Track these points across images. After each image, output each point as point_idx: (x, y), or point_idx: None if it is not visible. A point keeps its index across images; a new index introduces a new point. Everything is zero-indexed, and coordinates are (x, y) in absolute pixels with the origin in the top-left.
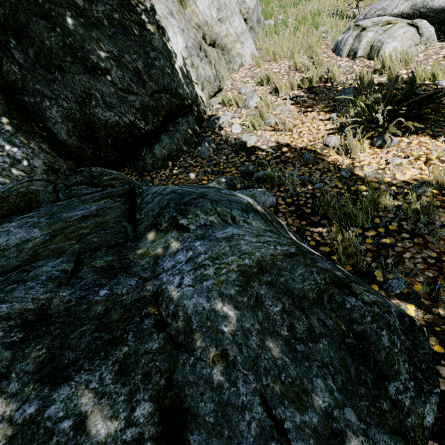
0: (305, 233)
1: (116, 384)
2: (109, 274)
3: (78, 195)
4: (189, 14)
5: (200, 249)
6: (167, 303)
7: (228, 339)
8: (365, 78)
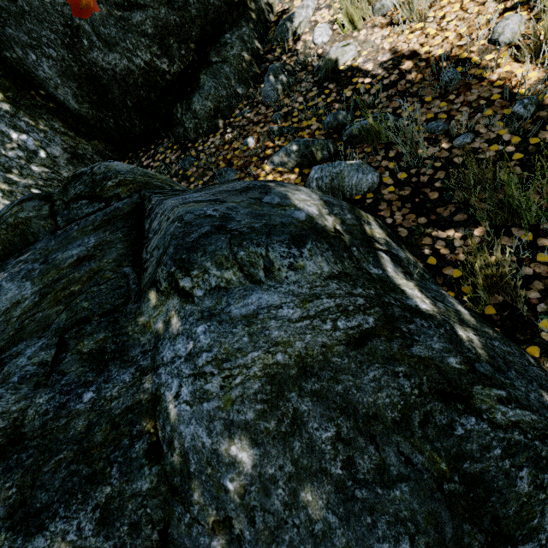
0: (422, 242)
1: (97, 537)
2: (98, 365)
3: (79, 218)
4: None
5: (203, 341)
6: (164, 419)
7: (233, 503)
8: None
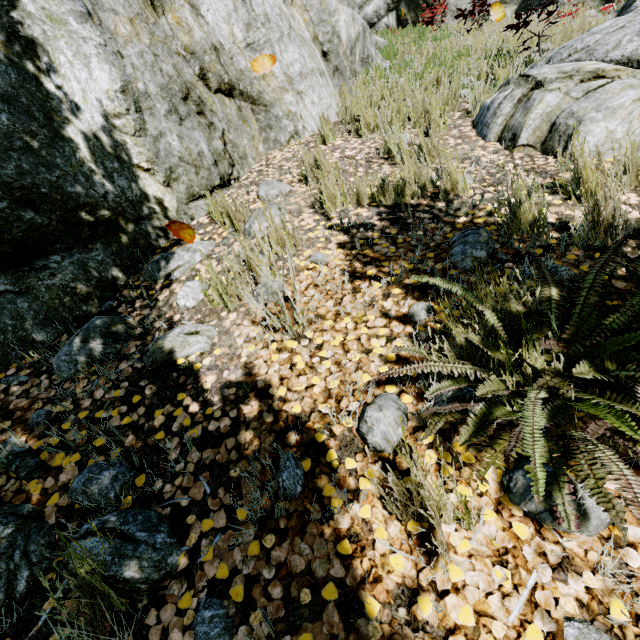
0: None
1: None
2: None
3: None
4: (170, 27)
5: None
6: None
7: None
8: (524, 207)
